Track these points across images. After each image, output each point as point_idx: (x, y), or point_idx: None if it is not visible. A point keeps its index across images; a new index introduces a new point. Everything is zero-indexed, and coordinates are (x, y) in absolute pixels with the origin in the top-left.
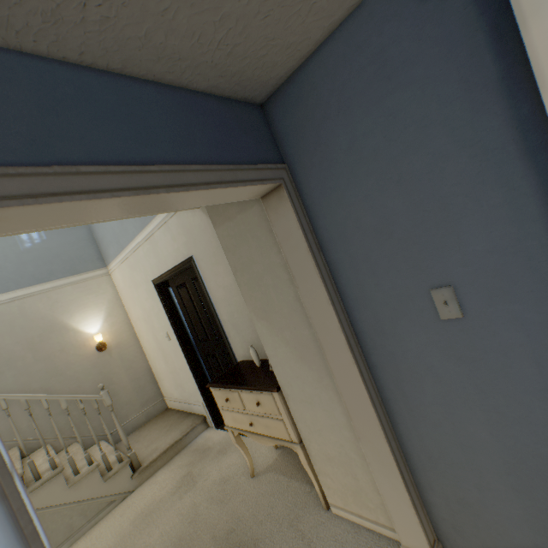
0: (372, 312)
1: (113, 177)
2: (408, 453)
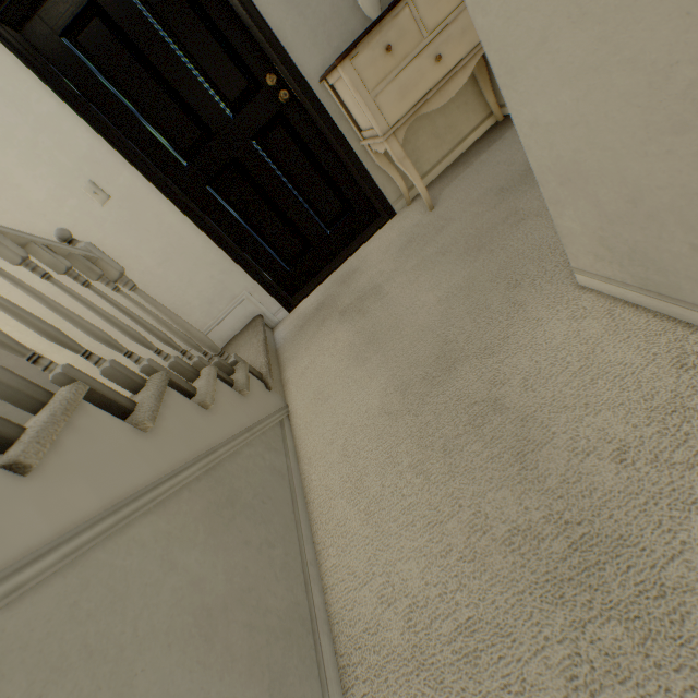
0: None
1: None
2: None
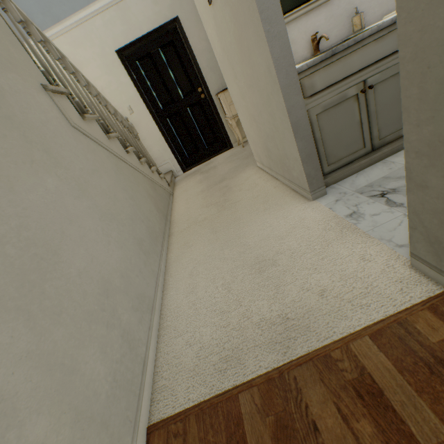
0: None
1: None
2: None
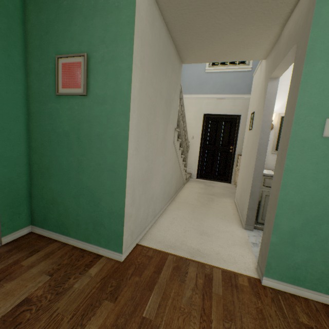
0: None
1: None
2: None
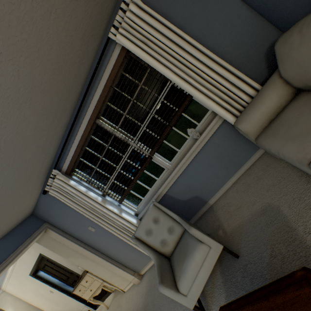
0: (85, 237)
1: (5, 263)
2: (116, 259)
